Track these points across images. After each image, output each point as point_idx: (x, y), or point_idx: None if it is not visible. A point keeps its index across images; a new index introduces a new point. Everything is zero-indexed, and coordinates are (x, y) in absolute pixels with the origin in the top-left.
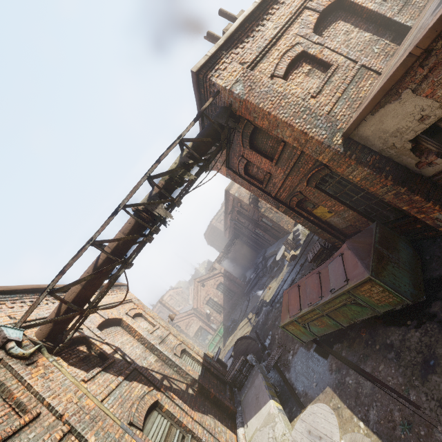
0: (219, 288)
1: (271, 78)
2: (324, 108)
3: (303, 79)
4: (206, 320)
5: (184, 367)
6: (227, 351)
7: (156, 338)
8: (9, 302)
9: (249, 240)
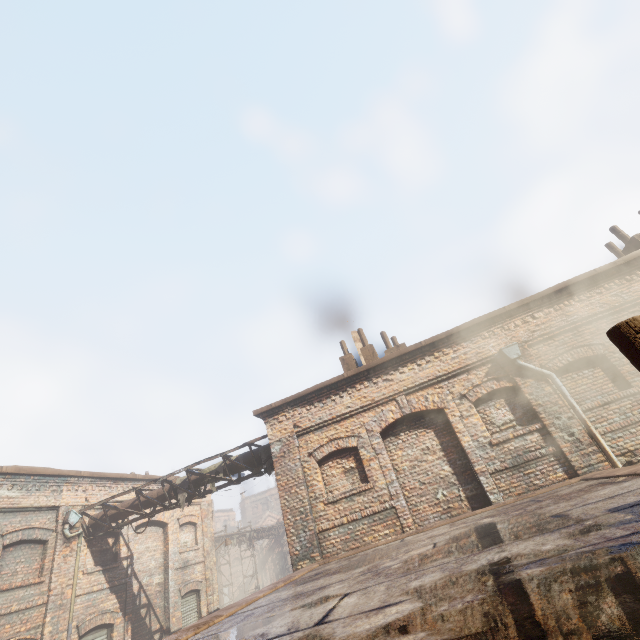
0: None
1: (309, 454)
2: (325, 522)
3: (338, 474)
4: None
5: (172, 609)
6: None
7: (180, 561)
8: (96, 485)
9: None
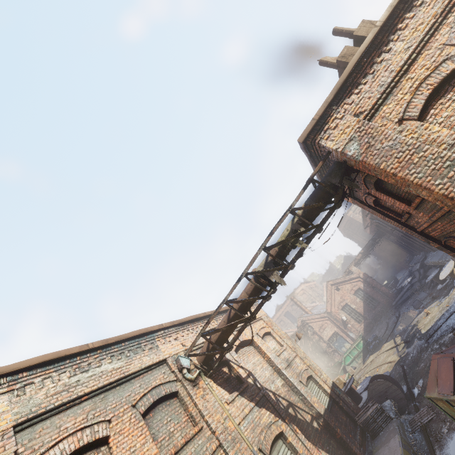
0: (358, 294)
1: (398, 123)
2: None
3: (454, 110)
4: (341, 326)
5: (308, 398)
6: (366, 372)
7: (283, 361)
8: (181, 332)
9: (399, 240)
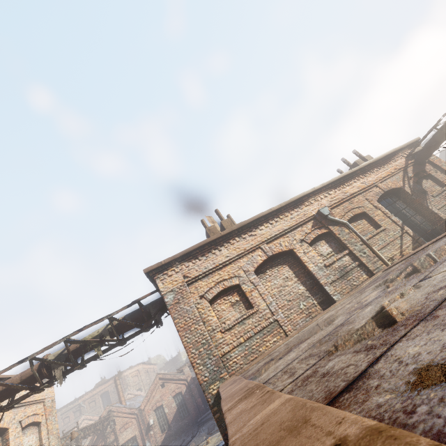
0: (177, 398)
1: (200, 297)
2: (225, 346)
3: (227, 308)
4: (144, 431)
5: None
6: None
7: None
8: None
9: None
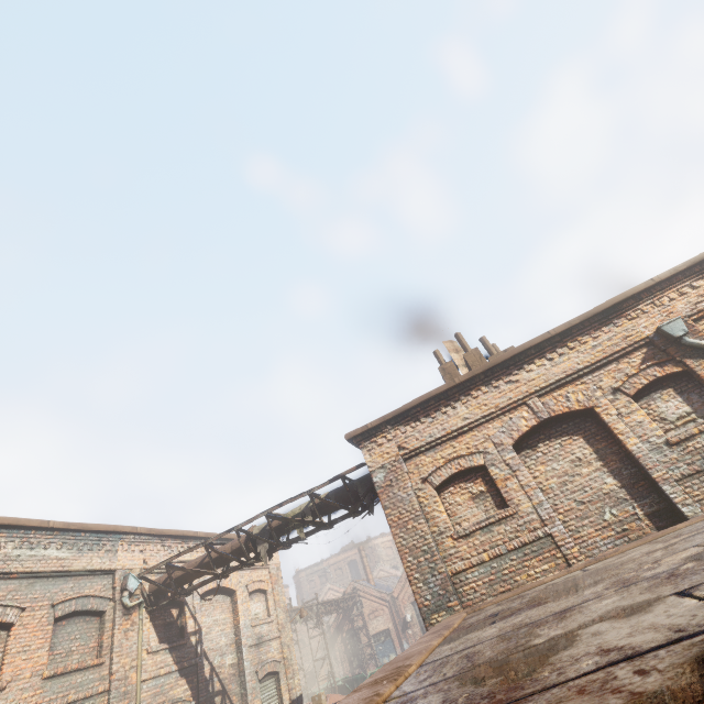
0: None
1: (422, 480)
2: (458, 561)
3: (464, 501)
4: (400, 626)
5: (250, 697)
6: None
7: (253, 636)
8: (154, 544)
9: None
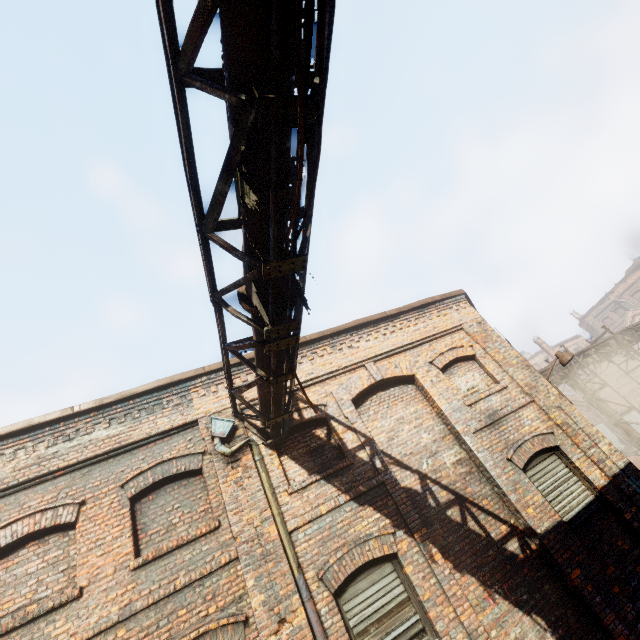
0: None
1: None
2: None
3: None
4: None
5: (514, 496)
6: None
7: (477, 417)
8: (244, 374)
9: None
